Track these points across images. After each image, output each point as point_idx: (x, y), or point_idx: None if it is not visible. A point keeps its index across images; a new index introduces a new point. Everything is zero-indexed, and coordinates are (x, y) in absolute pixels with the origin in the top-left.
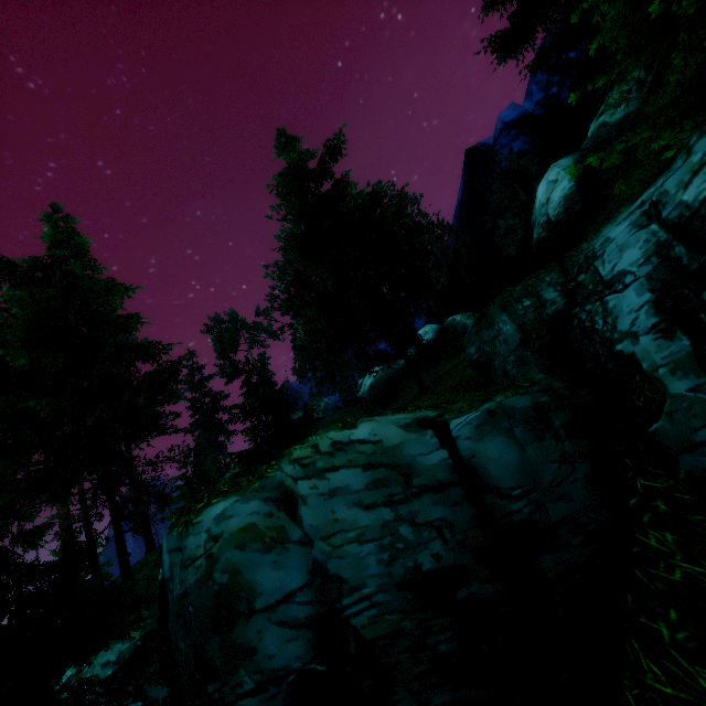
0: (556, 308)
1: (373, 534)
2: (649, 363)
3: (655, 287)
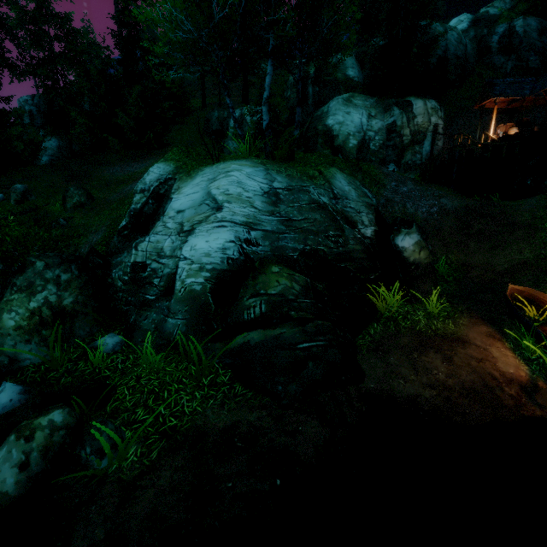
0: (484, 34)
1: (454, 45)
2: (492, 46)
3: (500, 37)
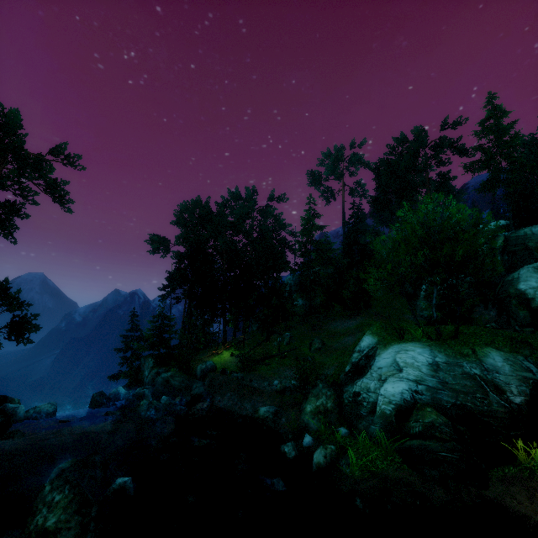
0: None
1: None
2: None
3: None
